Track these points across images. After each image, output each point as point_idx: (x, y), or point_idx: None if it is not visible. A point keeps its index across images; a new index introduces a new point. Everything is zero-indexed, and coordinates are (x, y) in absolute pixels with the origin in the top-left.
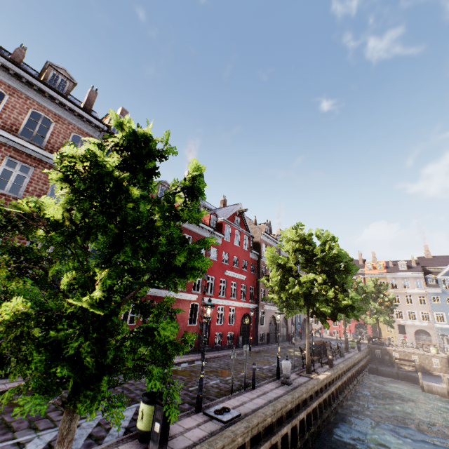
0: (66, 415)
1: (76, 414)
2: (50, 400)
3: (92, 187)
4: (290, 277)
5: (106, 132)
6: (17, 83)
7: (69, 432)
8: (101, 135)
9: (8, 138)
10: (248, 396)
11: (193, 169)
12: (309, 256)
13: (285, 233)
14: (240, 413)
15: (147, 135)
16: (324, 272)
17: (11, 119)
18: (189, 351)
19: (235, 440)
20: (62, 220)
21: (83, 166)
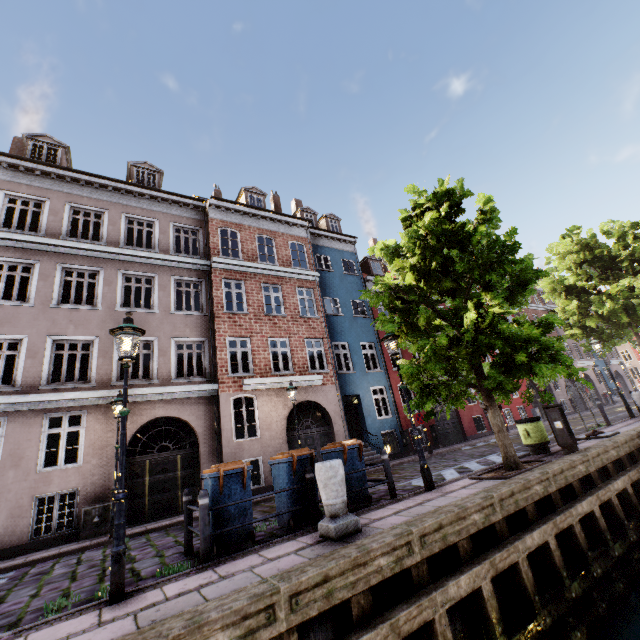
0: (493, 414)
1: (499, 412)
2: (409, 468)
3: (435, 245)
4: (590, 297)
5: (309, 228)
6: (239, 219)
7: (502, 424)
8: (307, 233)
9: (257, 268)
10: (610, 429)
11: (483, 203)
12: (604, 263)
13: (554, 249)
14: (618, 431)
15: (450, 189)
16: (639, 273)
17: (249, 251)
18: (482, 434)
19: (633, 440)
20: (416, 282)
21: (430, 231)
